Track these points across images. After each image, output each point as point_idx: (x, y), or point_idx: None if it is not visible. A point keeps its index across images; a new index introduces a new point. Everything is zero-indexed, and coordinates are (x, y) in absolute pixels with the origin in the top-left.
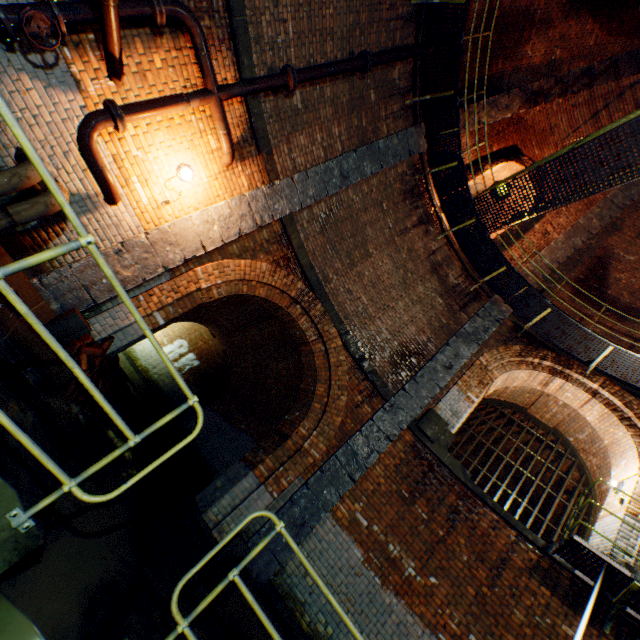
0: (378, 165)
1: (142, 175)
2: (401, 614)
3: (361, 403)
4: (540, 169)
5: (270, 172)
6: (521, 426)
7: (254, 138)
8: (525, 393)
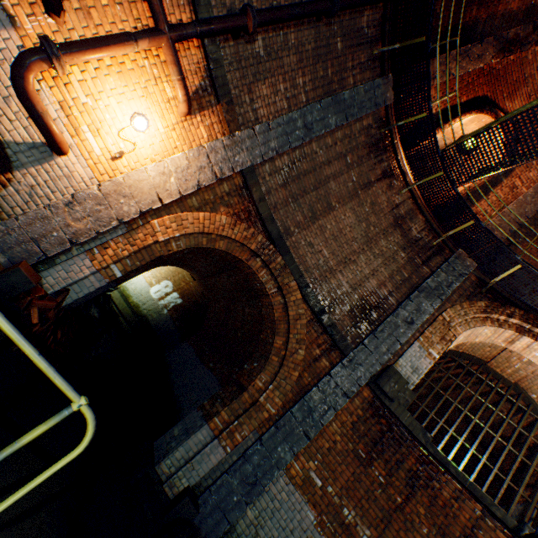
0: (343, 117)
1: (93, 124)
2: None
3: (319, 357)
4: (521, 116)
5: (230, 123)
6: (479, 377)
7: (213, 86)
8: (486, 347)
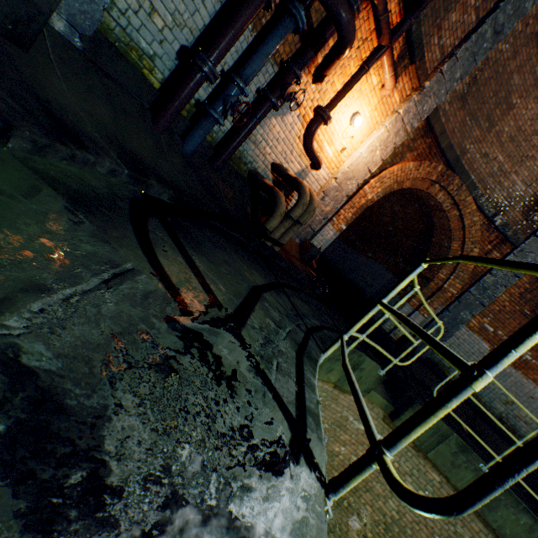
0: None
1: (328, 138)
2: (517, 378)
3: (490, 251)
4: None
5: (419, 77)
6: None
7: (407, 51)
8: None
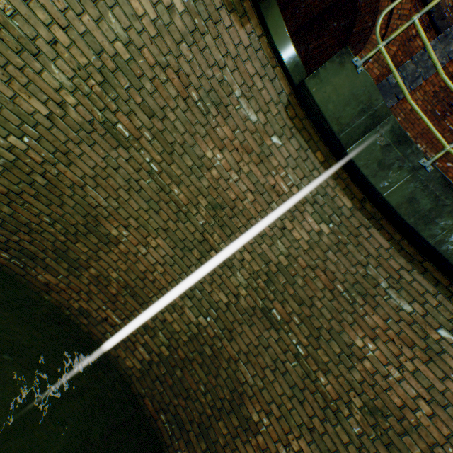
0: None
1: None
2: None
3: (413, 38)
4: None
5: None
6: None
7: None
8: None
